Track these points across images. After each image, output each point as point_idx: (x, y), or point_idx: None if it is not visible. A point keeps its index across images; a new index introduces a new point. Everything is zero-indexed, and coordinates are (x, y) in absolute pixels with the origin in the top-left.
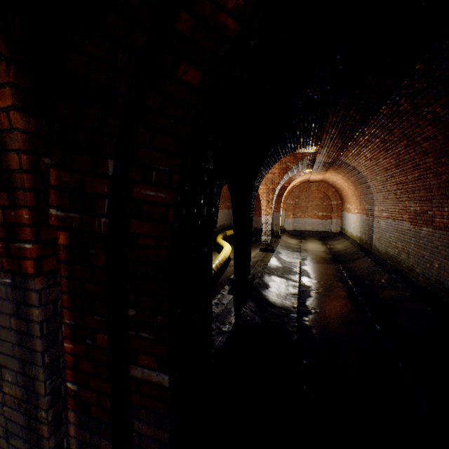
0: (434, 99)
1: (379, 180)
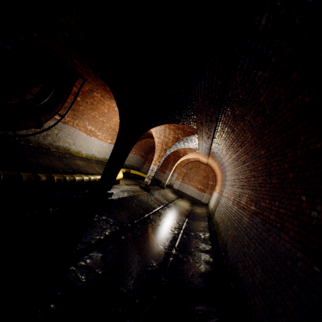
0: (248, 109)
1: (230, 170)
